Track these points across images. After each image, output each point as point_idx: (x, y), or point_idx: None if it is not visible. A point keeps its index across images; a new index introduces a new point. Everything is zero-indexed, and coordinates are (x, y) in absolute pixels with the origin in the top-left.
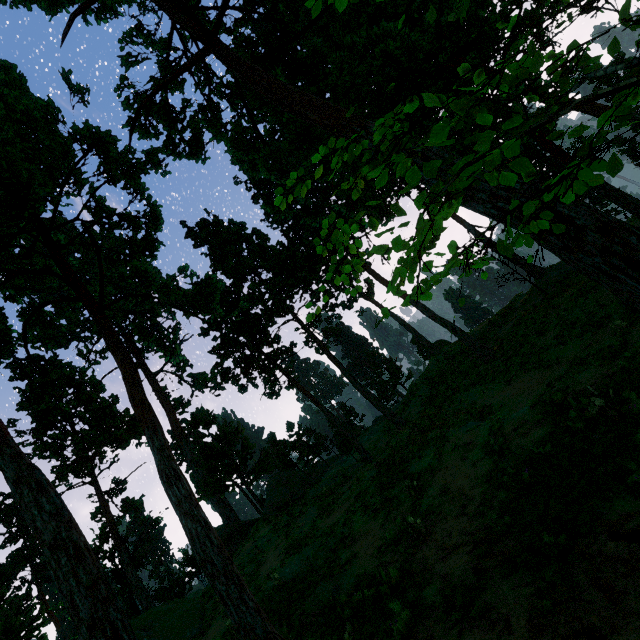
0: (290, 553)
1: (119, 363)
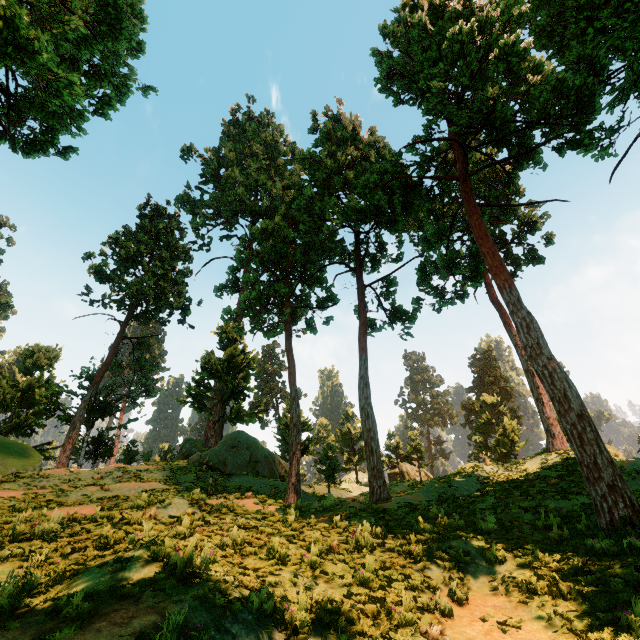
0: None
1: None
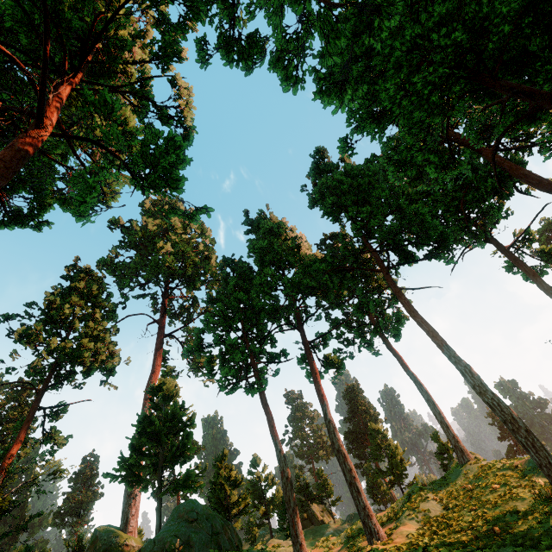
0: None
1: None
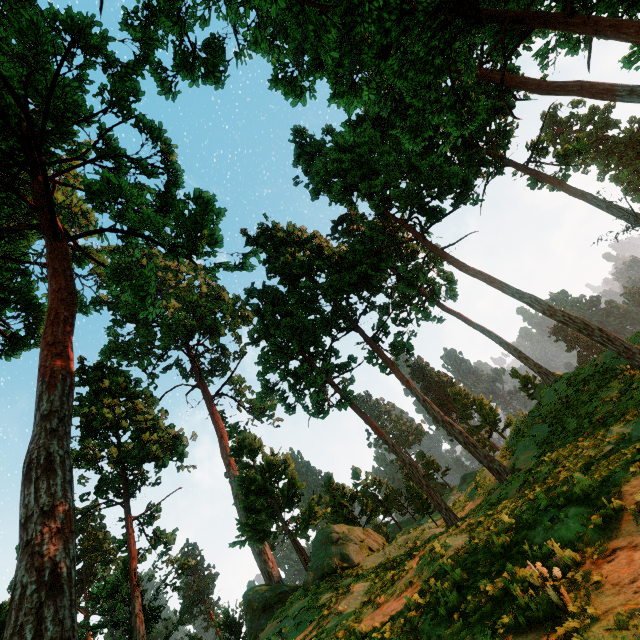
0: None
1: (50, 293)
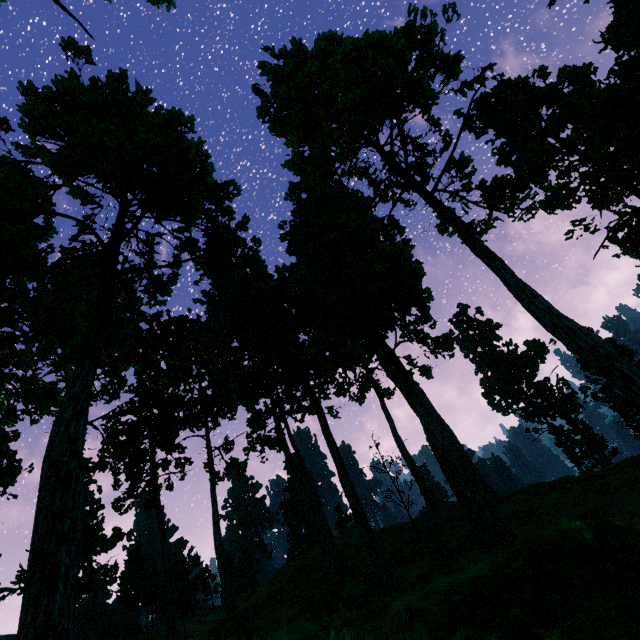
0: None
1: None
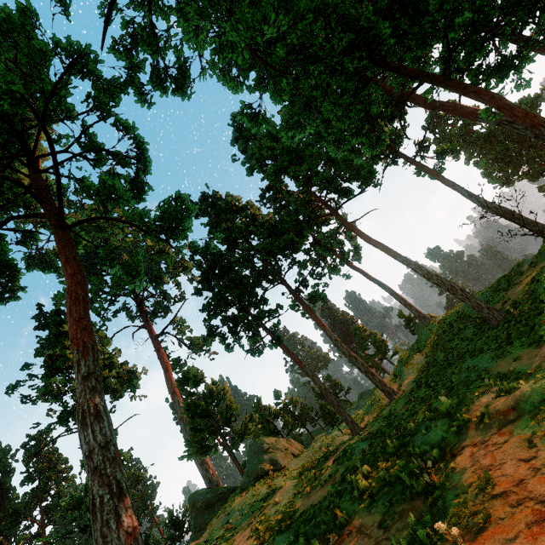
0: (259, 539)
1: (66, 277)
